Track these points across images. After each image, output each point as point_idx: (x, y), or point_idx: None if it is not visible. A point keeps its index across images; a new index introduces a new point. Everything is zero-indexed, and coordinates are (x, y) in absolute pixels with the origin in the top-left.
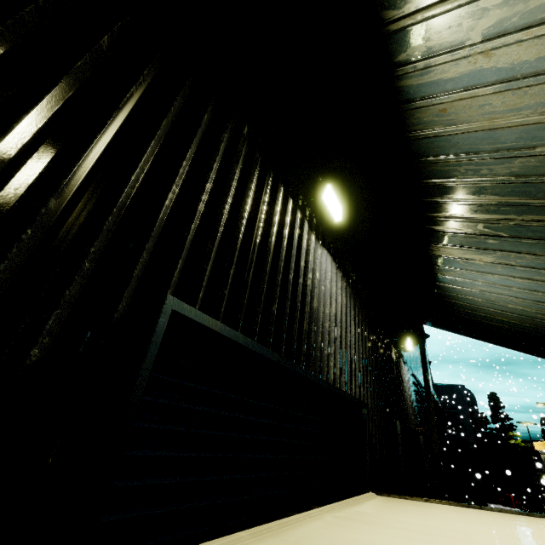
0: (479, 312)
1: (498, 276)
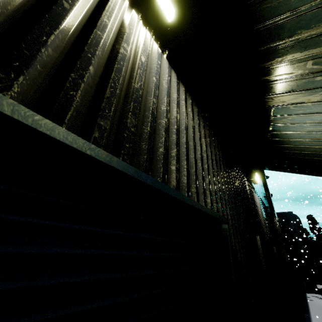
0: (307, 151)
1: None
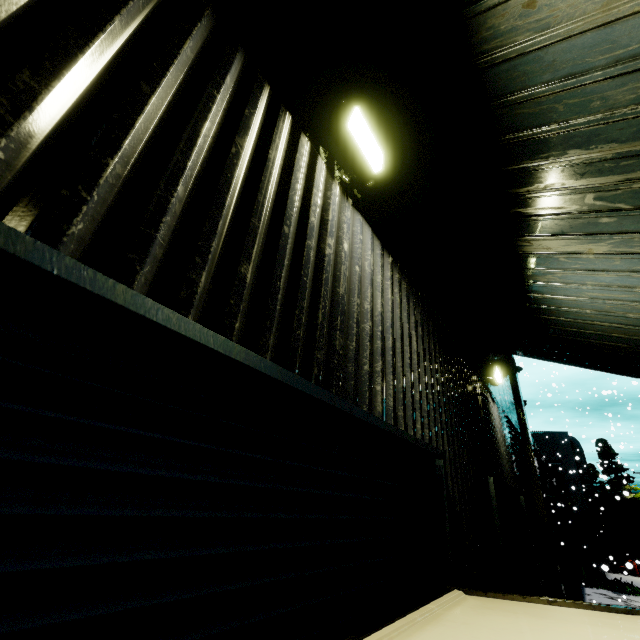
0: (588, 330)
1: (615, 273)
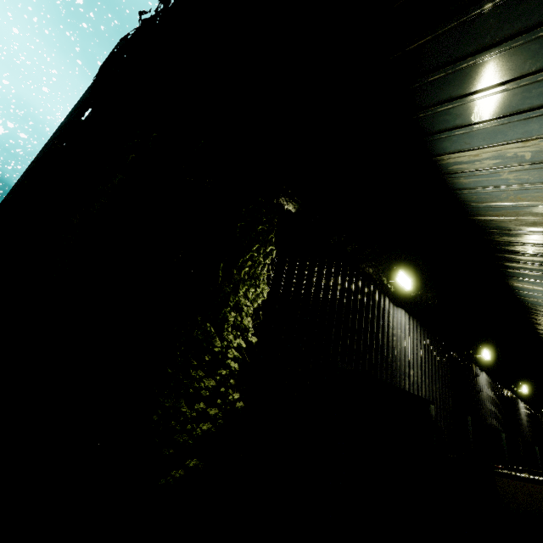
0: None
1: None
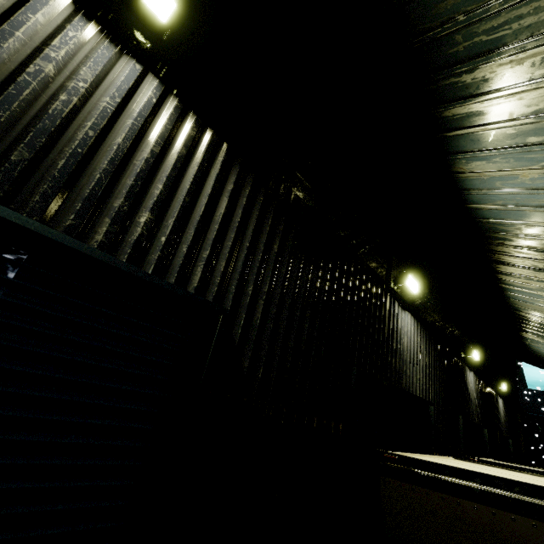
0: None
1: None
